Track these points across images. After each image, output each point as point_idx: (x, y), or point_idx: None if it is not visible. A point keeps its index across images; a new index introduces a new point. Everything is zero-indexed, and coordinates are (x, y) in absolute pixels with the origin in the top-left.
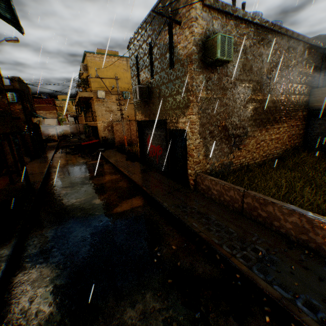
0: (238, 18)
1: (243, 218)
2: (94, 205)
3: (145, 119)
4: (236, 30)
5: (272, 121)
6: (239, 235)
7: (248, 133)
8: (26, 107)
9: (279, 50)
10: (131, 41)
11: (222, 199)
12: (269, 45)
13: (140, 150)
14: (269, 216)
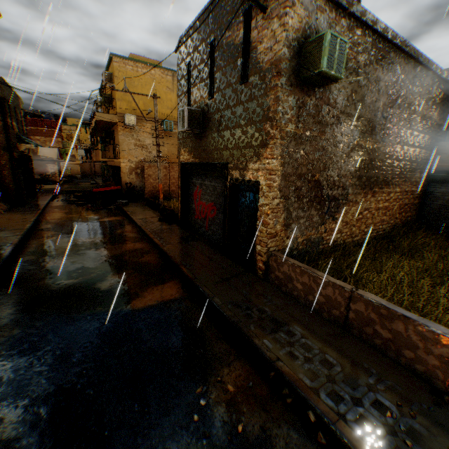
0: (353, 16)
1: (346, 335)
2: (97, 293)
3: (194, 161)
4: (348, 36)
5: (381, 183)
6: (345, 369)
7: (349, 196)
8: (10, 126)
9: (402, 79)
10: (182, 40)
11: (311, 299)
12: (389, 67)
13: (182, 207)
14: (396, 338)
